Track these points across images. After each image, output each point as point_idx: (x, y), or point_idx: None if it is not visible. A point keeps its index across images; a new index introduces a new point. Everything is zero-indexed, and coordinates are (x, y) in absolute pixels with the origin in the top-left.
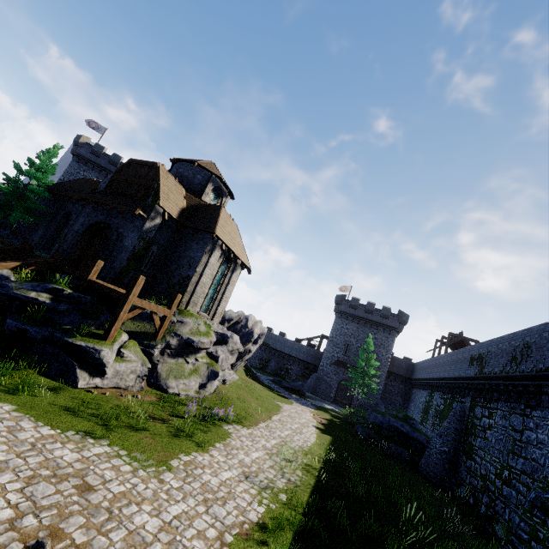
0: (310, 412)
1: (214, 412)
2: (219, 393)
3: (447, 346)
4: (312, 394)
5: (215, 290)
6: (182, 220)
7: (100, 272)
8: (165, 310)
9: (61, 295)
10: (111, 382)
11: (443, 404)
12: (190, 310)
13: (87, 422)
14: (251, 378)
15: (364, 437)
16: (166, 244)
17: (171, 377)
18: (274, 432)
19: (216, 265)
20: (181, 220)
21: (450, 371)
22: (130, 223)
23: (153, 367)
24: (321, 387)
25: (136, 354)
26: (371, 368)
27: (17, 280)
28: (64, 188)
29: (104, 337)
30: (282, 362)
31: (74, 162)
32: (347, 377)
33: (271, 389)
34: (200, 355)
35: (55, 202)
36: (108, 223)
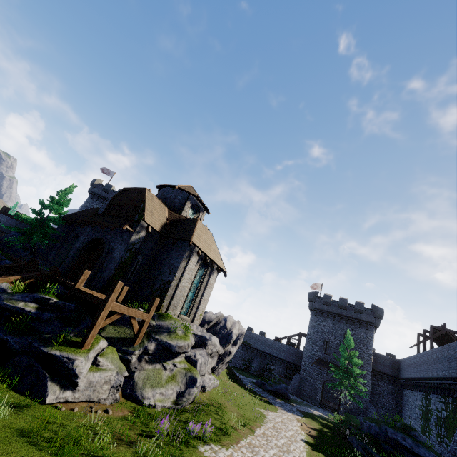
0: (296, 420)
1: (188, 428)
2: (196, 403)
3: (432, 341)
4: (297, 397)
5: (194, 293)
6: (164, 232)
7: (92, 281)
8: (144, 315)
9: (47, 304)
10: (83, 394)
11: (444, 410)
12: (171, 313)
13: (38, 451)
14: (234, 381)
15: (362, 454)
16: (150, 253)
17: (147, 386)
18: (258, 452)
19: (194, 270)
20: (163, 232)
21: (444, 369)
22: (120, 237)
23: (129, 375)
24: (305, 389)
25: (113, 362)
26: (355, 367)
27: (13, 292)
28: (76, 216)
29: (80, 345)
30: (264, 362)
31: (89, 198)
32: (331, 377)
33: (254, 393)
34: (178, 360)
35: (68, 227)
36: (102, 239)
